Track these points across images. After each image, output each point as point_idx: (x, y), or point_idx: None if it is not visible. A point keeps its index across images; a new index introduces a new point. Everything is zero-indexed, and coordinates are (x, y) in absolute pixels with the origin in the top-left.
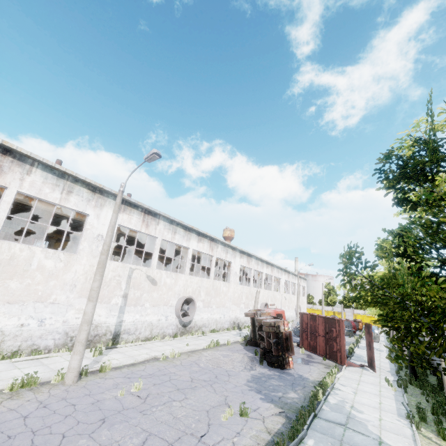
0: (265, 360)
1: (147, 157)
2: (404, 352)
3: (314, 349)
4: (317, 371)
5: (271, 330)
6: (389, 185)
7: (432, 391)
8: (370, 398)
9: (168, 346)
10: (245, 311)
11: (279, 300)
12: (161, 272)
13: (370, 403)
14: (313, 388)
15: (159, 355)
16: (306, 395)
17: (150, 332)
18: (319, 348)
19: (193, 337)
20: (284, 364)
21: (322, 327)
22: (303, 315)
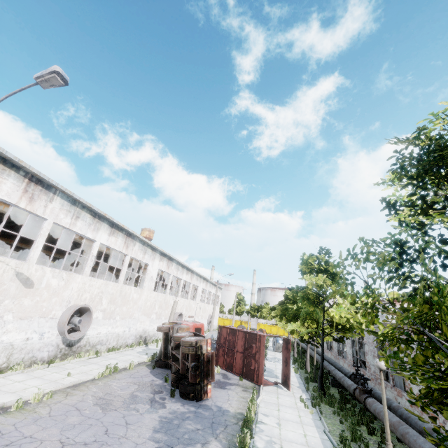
0: (177, 389)
1: (40, 76)
2: (307, 363)
3: (230, 367)
4: (236, 398)
5: (191, 352)
6: (399, 177)
7: (340, 408)
8: (294, 430)
9: (34, 380)
10: (156, 323)
11: (194, 309)
12: (44, 269)
13: (297, 438)
14: (237, 426)
15: (10, 402)
16: (231, 441)
17: (6, 358)
18: (236, 365)
19: (81, 360)
20: (202, 394)
21: (241, 343)
22: (222, 328)
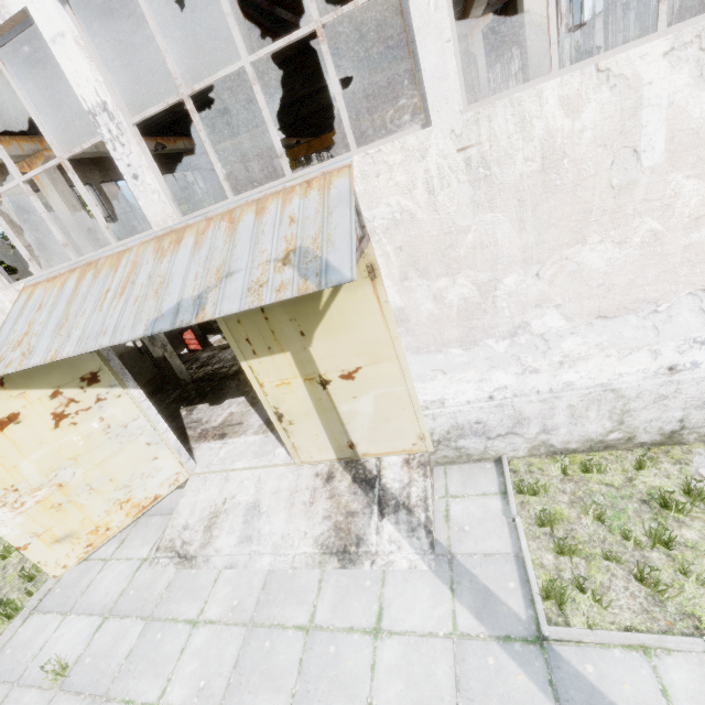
0: None
1: None
2: None
3: None
4: None
5: None
6: None
7: None
8: None
9: None
10: None
11: None
12: None
13: None
14: None
15: None
16: None
17: None
18: None
19: None
20: None
21: None
22: None
